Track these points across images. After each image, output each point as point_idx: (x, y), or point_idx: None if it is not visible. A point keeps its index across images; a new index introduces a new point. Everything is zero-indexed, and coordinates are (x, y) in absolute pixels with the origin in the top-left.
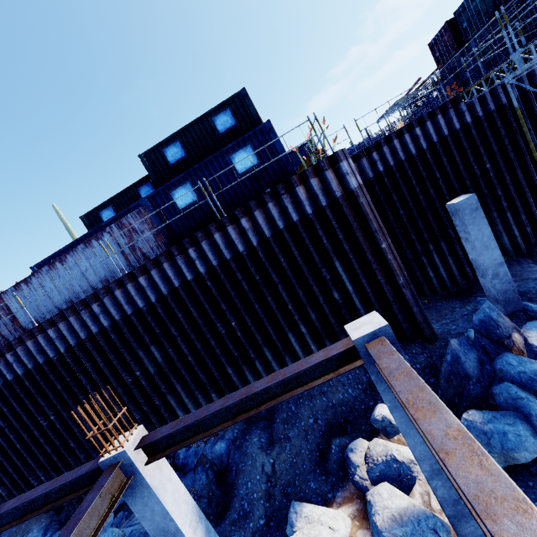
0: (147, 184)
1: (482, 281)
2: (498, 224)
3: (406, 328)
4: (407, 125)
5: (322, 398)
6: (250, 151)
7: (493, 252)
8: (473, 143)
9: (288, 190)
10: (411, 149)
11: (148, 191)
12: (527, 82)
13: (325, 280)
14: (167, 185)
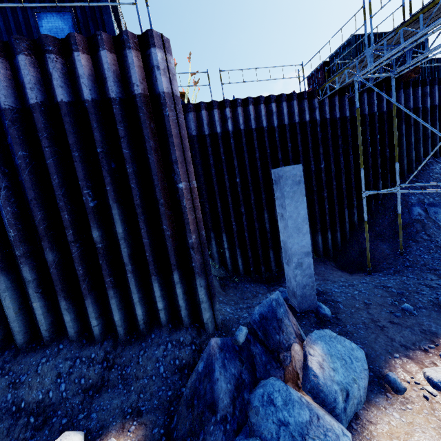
0: None
1: (286, 269)
2: (318, 223)
3: (183, 305)
4: (266, 97)
5: (7, 394)
6: (68, 20)
7: (304, 237)
8: (316, 140)
9: (64, 53)
10: (263, 121)
11: None
12: (367, 107)
13: (85, 208)
14: None
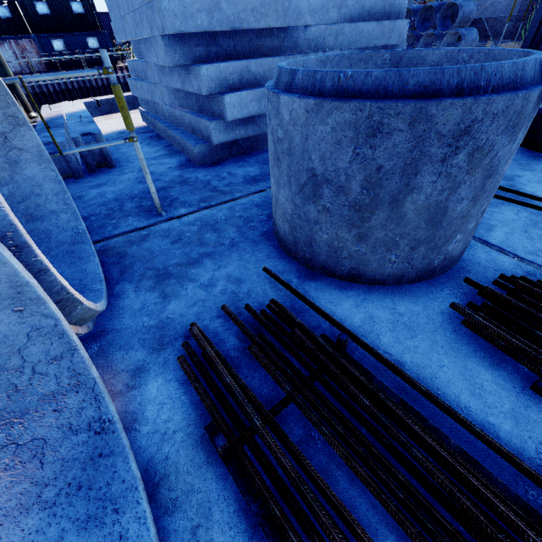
0: (4, 6)
1: None
2: None
3: None
4: None
5: None
6: (96, 41)
7: None
8: None
9: (115, 71)
10: None
11: (5, 12)
12: None
13: None
14: (49, 35)
